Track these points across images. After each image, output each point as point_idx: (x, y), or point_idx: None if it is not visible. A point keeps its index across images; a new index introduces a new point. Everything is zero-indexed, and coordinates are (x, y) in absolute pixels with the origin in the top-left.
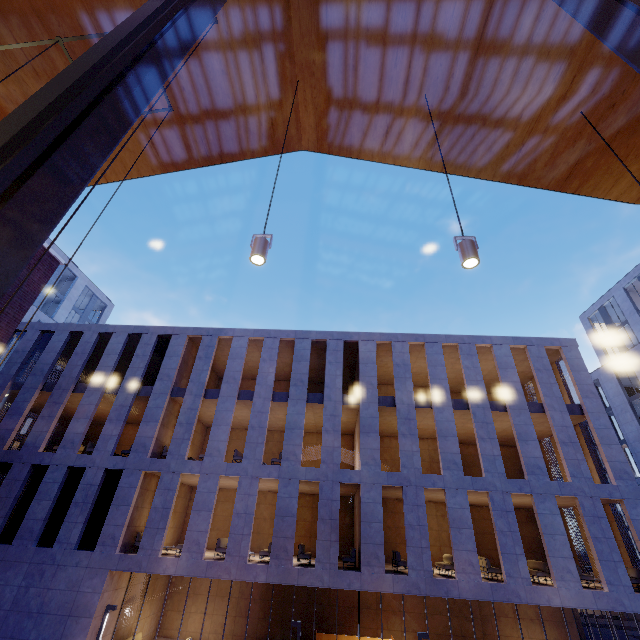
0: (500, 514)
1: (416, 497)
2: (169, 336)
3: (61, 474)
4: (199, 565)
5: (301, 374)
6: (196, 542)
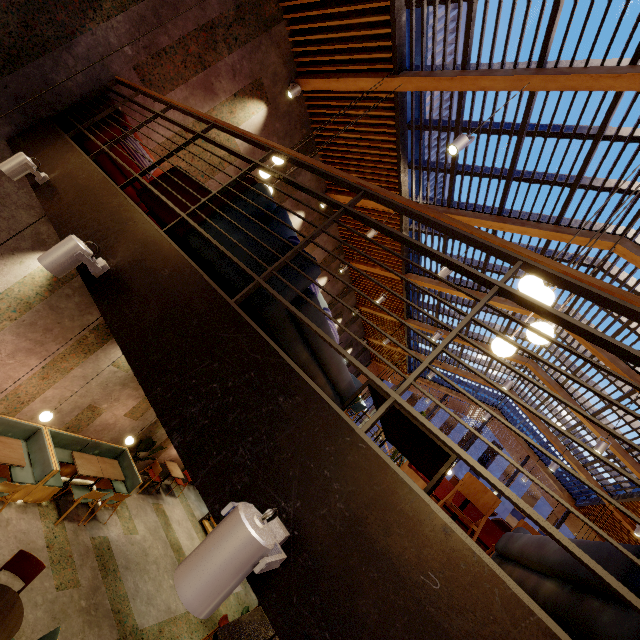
0: None
1: None
2: None
3: None
4: None
5: (453, 440)
6: None
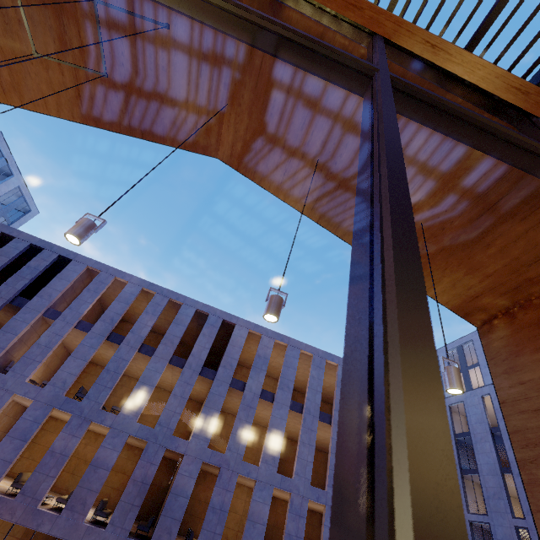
0: (294, 517)
1: (229, 481)
2: (69, 260)
3: None
4: None
5: (174, 336)
6: None
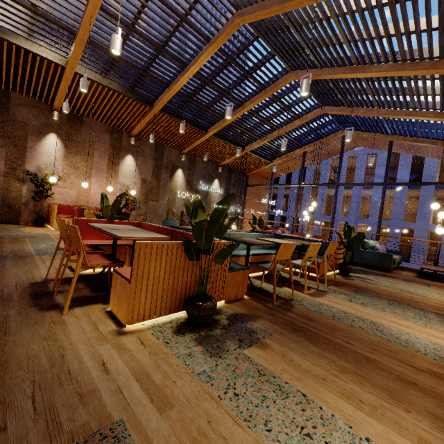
0: None
1: None
2: None
3: (279, 218)
4: None
5: (381, 174)
6: None
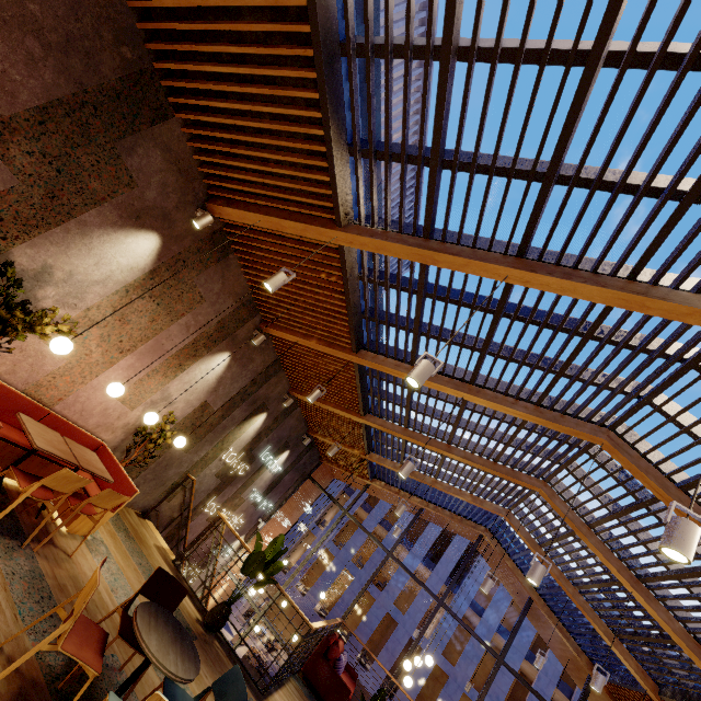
0: None
1: (454, 692)
2: None
3: None
4: (310, 610)
5: (428, 539)
6: (315, 596)
